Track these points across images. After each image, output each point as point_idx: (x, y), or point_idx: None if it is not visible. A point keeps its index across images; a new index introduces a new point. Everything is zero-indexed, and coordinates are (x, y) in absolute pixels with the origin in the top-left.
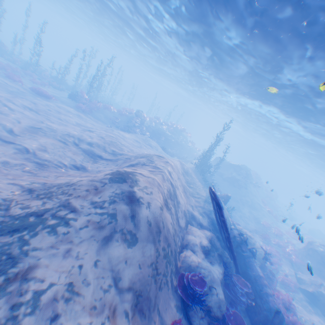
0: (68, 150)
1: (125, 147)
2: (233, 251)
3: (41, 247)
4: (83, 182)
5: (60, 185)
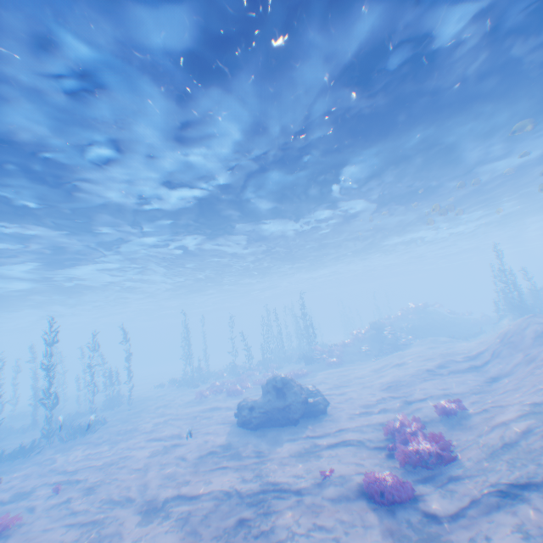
0: (449, 378)
1: (453, 350)
2: None
3: None
4: None
5: None
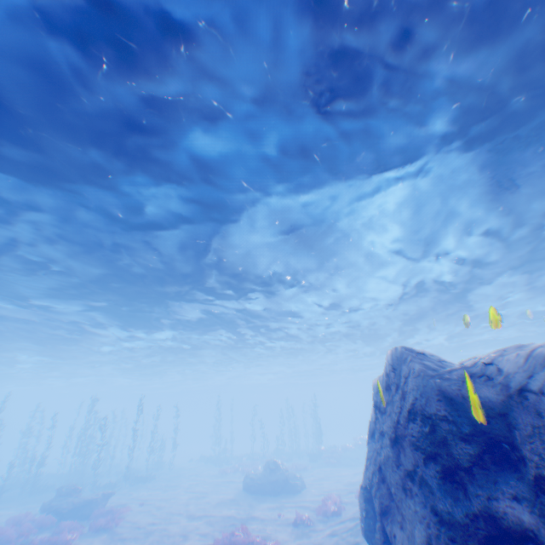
0: None
1: None
2: None
3: None
4: None
5: None
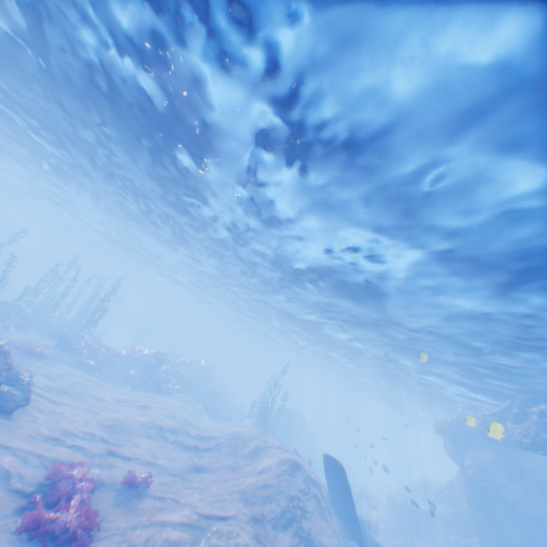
0: (168, 448)
1: (196, 422)
2: (357, 516)
3: (310, 526)
4: (273, 477)
5: (256, 486)
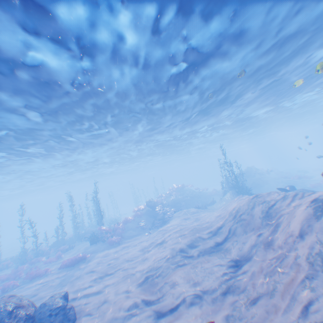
0: (200, 264)
1: (201, 224)
2: None
3: None
4: None
5: None
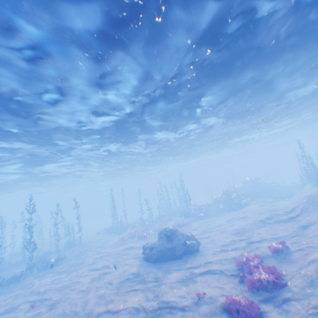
0: (275, 226)
1: (276, 207)
2: None
3: None
4: None
5: None
